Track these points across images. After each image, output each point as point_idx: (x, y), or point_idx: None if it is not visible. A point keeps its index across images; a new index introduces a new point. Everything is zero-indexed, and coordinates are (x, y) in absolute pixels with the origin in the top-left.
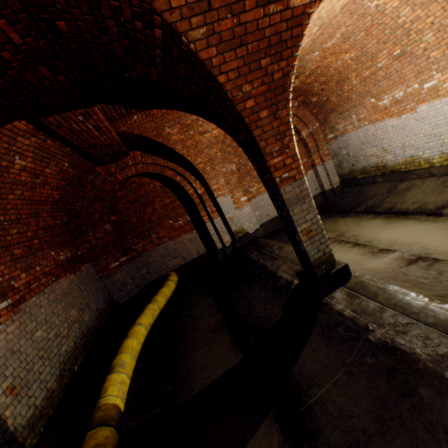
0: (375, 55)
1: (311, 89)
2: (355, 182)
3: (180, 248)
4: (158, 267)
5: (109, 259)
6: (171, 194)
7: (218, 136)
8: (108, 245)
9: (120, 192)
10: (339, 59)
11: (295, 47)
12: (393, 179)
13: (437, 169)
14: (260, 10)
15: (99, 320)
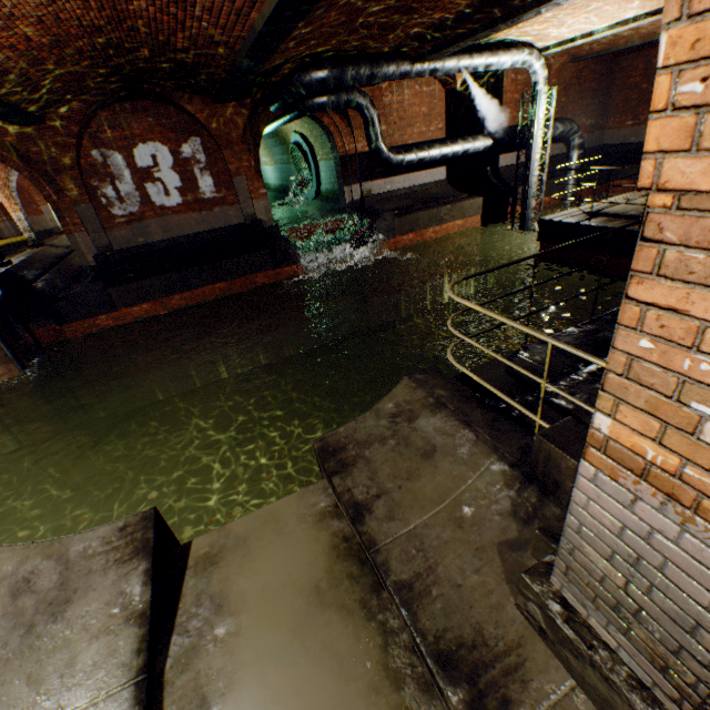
0: None
1: None
2: None
3: (42, 222)
4: None
5: None
6: None
7: None
8: None
9: None
10: None
11: None
12: None
13: None
14: None
15: None
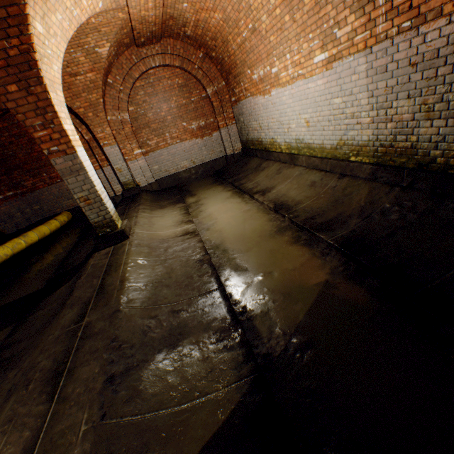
0: (238, 23)
1: (207, 43)
2: (248, 152)
3: None
4: (52, 206)
5: None
6: None
7: (96, 81)
8: None
9: (2, 124)
10: (212, 17)
11: (22, 26)
12: (265, 157)
13: (282, 155)
14: None
15: None
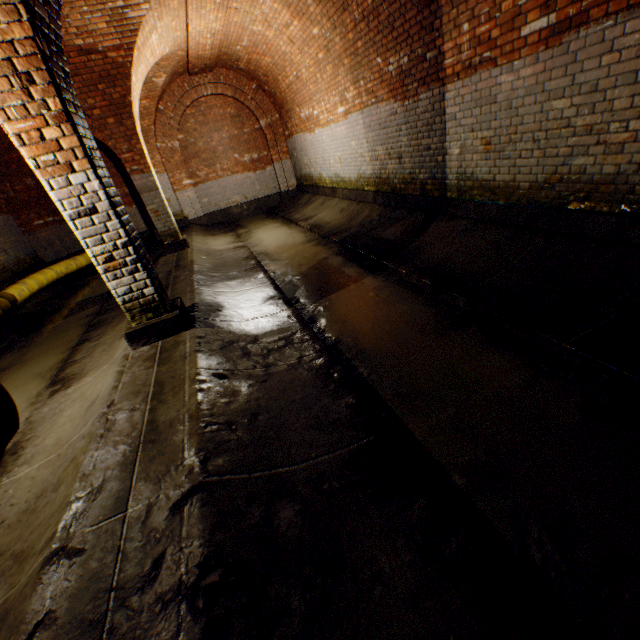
0: (285, 69)
1: (260, 77)
2: (302, 188)
3: None
4: None
5: (32, 216)
6: (106, 160)
7: (149, 108)
8: (30, 201)
9: None
10: (263, 60)
11: (126, 80)
12: (315, 192)
13: (326, 189)
14: (84, 58)
15: (18, 266)
